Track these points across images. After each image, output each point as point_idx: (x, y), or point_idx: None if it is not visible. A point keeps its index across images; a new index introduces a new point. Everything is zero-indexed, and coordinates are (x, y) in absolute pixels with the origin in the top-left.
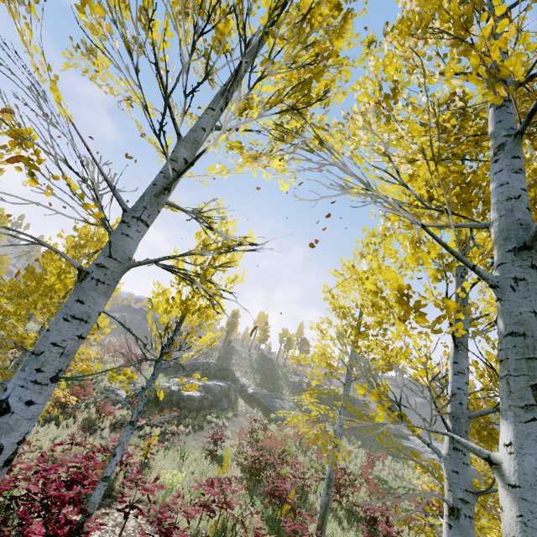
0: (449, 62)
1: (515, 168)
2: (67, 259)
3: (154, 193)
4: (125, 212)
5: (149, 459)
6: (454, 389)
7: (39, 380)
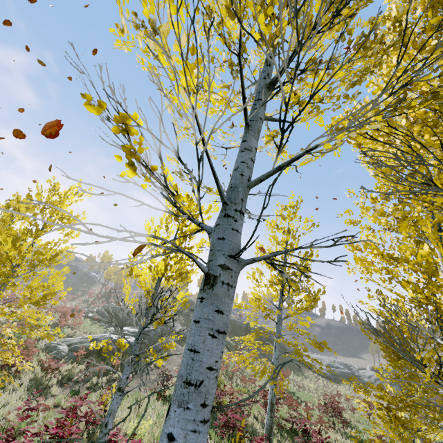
0: None
1: None
2: (199, 264)
3: (247, 184)
4: (226, 205)
5: None
6: None
7: (205, 417)
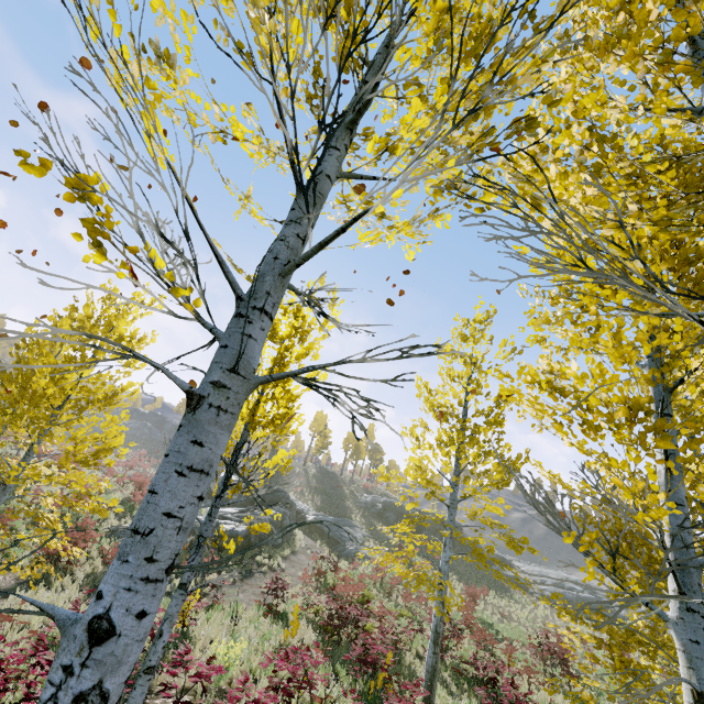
0: (661, 94)
1: None
2: (172, 378)
3: (279, 271)
4: (241, 301)
5: (189, 626)
6: (673, 527)
7: (151, 576)
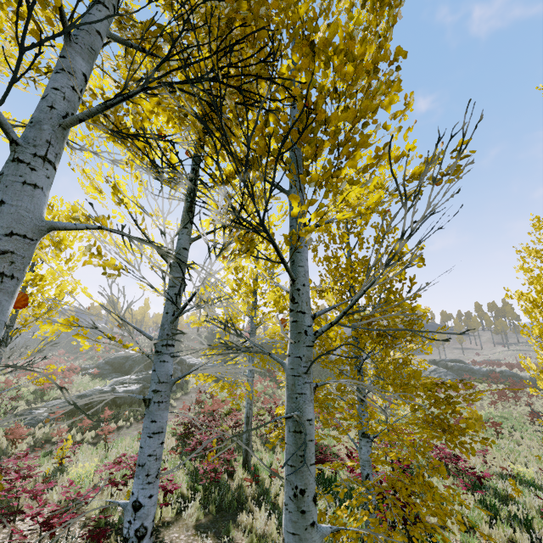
0: None
1: (58, 68)
2: None
3: None
4: None
5: (65, 463)
6: (165, 302)
7: None
